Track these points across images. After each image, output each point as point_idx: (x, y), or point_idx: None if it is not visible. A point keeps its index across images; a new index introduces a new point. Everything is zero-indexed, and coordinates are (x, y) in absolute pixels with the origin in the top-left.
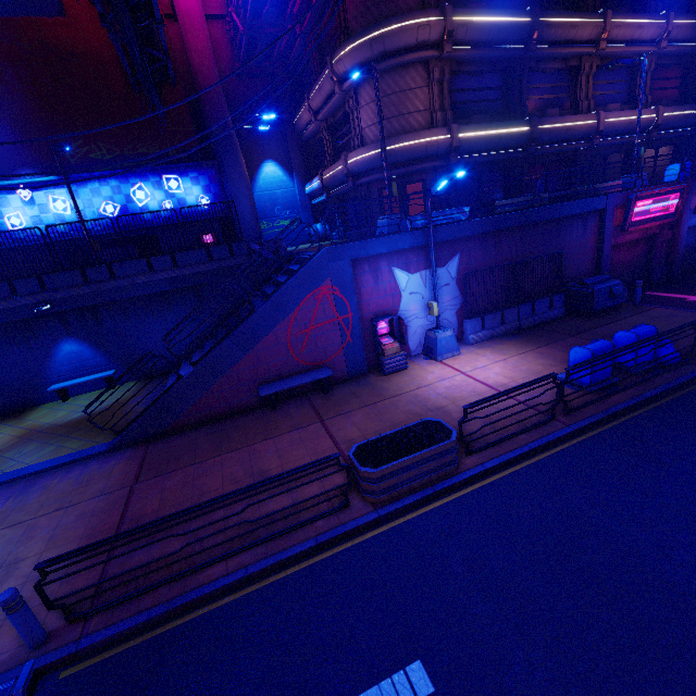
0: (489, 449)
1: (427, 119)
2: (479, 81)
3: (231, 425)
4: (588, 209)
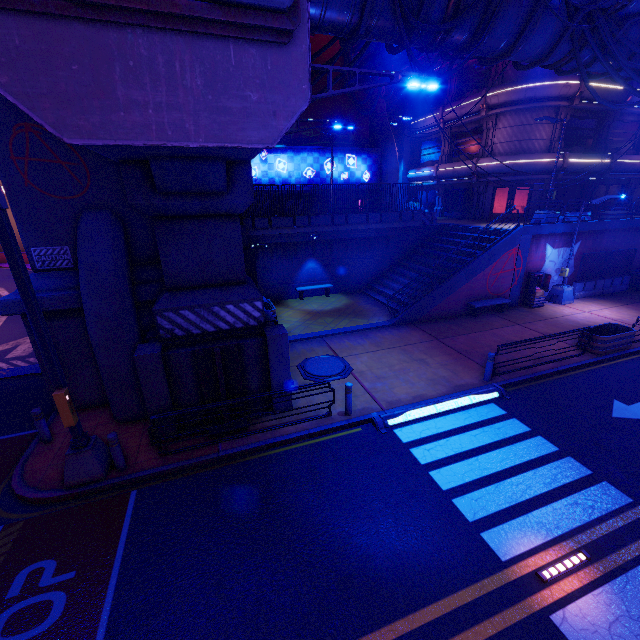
0: (639, 342)
1: (547, 145)
2: (582, 123)
3: (458, 321)
4: None
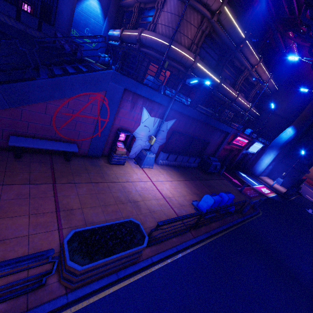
0: (157, 245)
1: (189, 44)
2: (215, 46)
3: None
4: (225, 130)
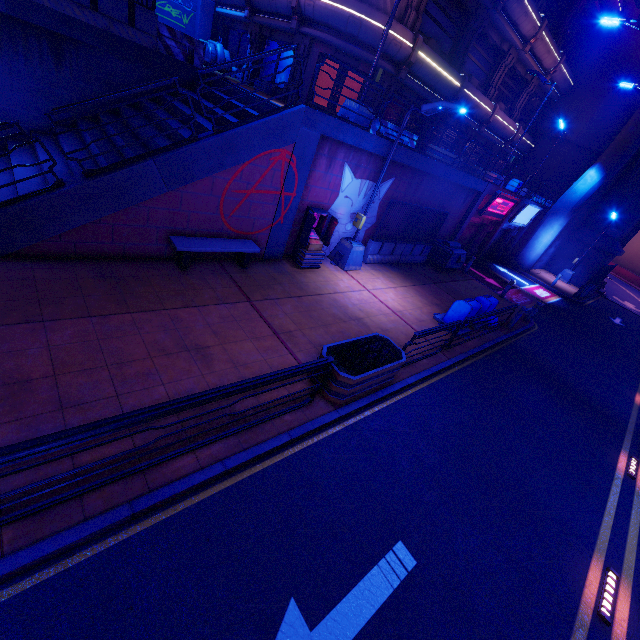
0: (406, 367)
1: (402, 9)
2: (451, 4)
3: (128, 274)
4: (476, 188)
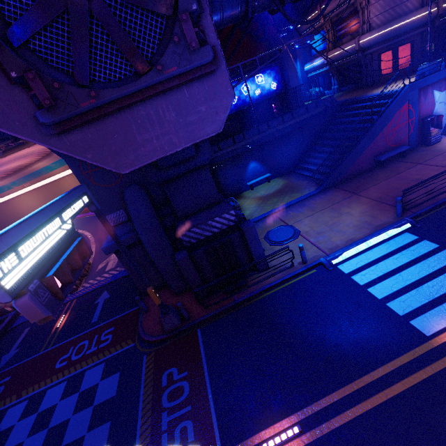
0: None
1: (419, 1)
2: None
3: (369, 175)
4: None
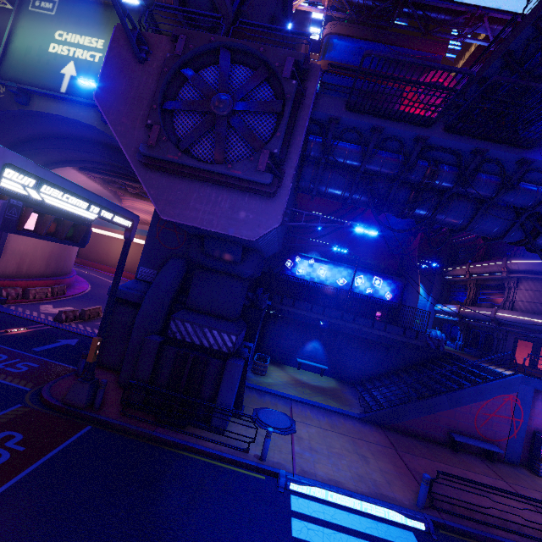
0: None
1: None
2: None
3: (431, 446)
4: None
